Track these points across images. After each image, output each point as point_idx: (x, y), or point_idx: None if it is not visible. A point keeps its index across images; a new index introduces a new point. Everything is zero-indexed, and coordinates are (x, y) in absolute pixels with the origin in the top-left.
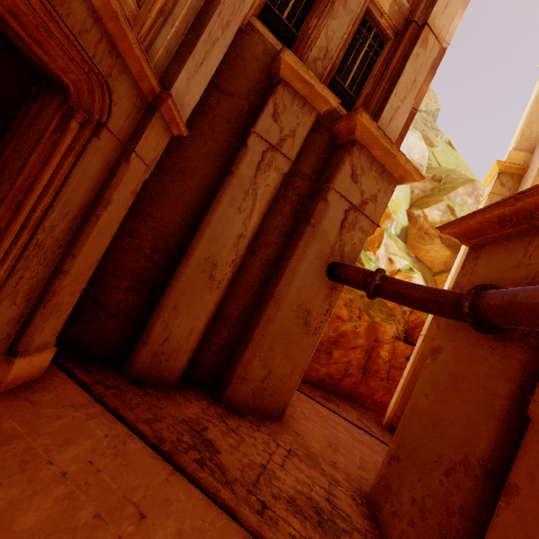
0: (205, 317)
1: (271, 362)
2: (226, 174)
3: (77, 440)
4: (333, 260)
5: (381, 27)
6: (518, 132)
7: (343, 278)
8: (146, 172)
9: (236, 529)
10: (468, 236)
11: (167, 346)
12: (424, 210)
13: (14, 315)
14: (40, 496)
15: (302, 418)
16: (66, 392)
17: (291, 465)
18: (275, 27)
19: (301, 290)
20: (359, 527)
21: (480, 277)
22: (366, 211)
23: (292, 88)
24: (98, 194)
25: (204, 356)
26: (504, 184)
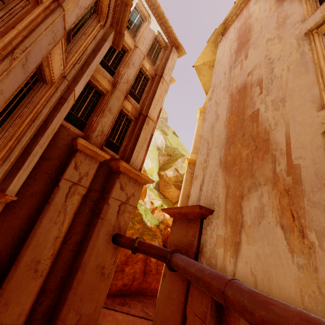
0: (31, 299)
1: (81, 309)
2: (46, 203)
3: None
4: (115, 233)
5: (128, 116)
6: (192, 145)
7: (120, 244)
8: None
9: None
10: (171, 215)
11: None
12: (165, 171)
13: None
14: None
15: None
16: None
17: None
18: (74, 120)
19: (98, 256)
20: None
21: (176, 237)
22: (130, 202)
23: (85, 152)
24: None
25: None
26: (190, 168)
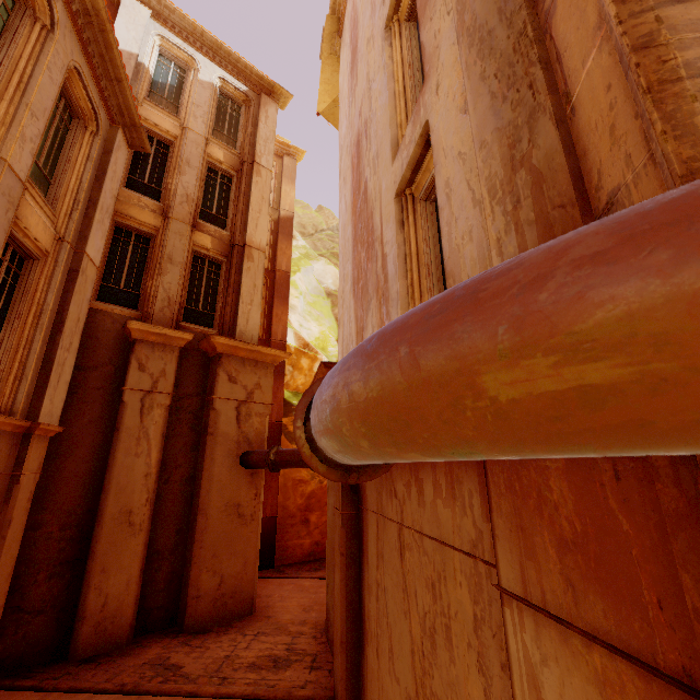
0: (137, 562)
1: (220, 567)
2: (114, 431)
3: None
4: (242, 452)
5: (211, 257)
6: None
7: (252, 465)
8: (36, 477)
9: None
10: None
11: (108, 610)
12: None
13: None
14: None
15: (279, 602)
16: None
17: (257, 643)
18: (117, 297)
19: (223, 491)
20: (312, 652)
21: None
22: (256, 399)
23: (149, 341)
24: (0, 520)
25: (152, 599)
26: None
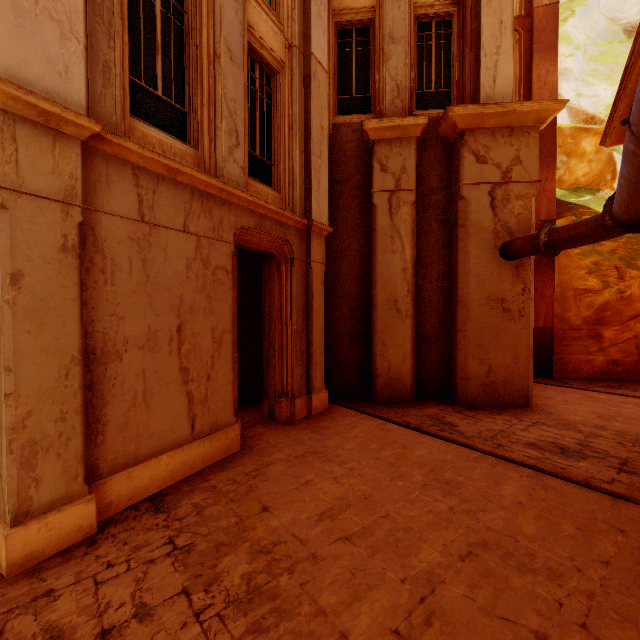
0: (408, 342)
1: (486, 357)
2: (371, 233)
3: (358, 426)
4: (501, 242)
5: (437, 14)
6: None
7: (515, 253)
8: (322, 267)
9: (472, 452)
10: None
11: (392, 373)
12: None
13: (301, 372)
14: (350, 441)
15: (561, 404)
16: (343, 412)
17: (536, 429)
18: (352, 107)
19: (482, 284)
20: (618, 456)
21: None
22: (514, 178)
23: (385, 139)
24: (307, 294)
25: (426, 374)
26: None
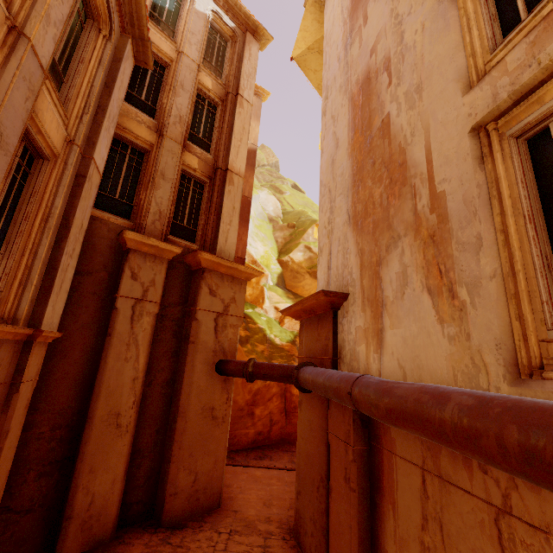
0: (122, 462)
1: (195, 466)
2: (105, 336)
3: None
4: (218, 359)
5: (197, 177)
6: None
7: (228, 373)
8: (34, 383)
9: None
10: (295, 316)
11: (94, 508)
12: (290, 255)
13: None
14: None
15: (239, 493)
16: None
17: (233, 543)
18: (112, 206)
19: (201, 395)
20: None
21: (307, 346)
22: (231, 312)
23: (141, 251)
24: None
25: (133, 494)
26: None
